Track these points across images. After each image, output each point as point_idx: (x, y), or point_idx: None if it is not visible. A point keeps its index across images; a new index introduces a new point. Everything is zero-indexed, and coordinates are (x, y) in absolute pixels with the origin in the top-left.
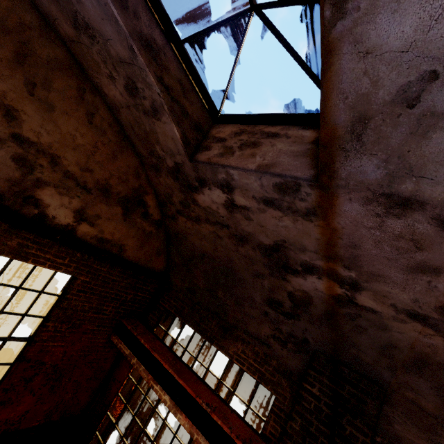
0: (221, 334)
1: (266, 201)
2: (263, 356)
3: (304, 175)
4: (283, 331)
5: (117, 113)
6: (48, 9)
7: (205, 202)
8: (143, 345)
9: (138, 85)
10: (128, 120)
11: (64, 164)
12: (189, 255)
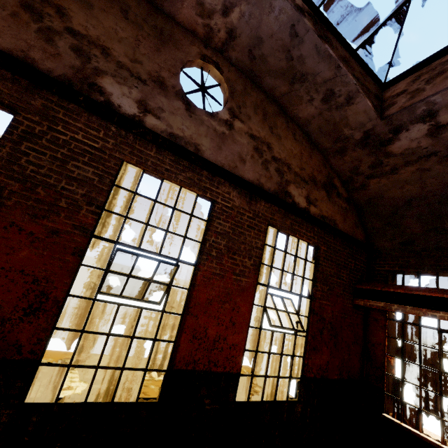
0: None
1: None
2: None
3: None
4: None
5: (307, 126)
6: (273, 85)
7: (401, 147)
8: (395, 294)
9: (335, 90)
10: (317, 125)
11: (292, 168)
12: (390, 211)
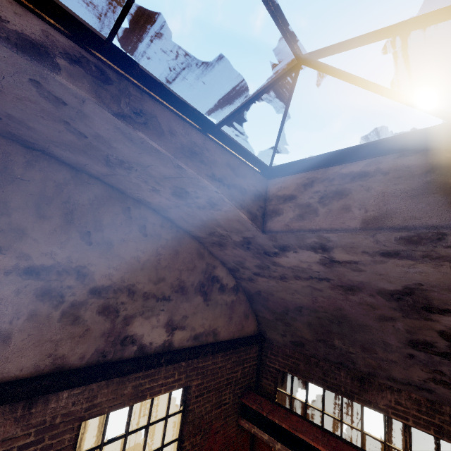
0: (358, 386)
1: (384, 254)
2: (428, 403)
3: (445, 221)
4: (445, 373)
5: (165, 213)
6: (76, 160)
7: (289, 263)
8: (280, 425)
9: (188, 190)
10: (179, 215)
11: (139, 288)
12: (281, 310)
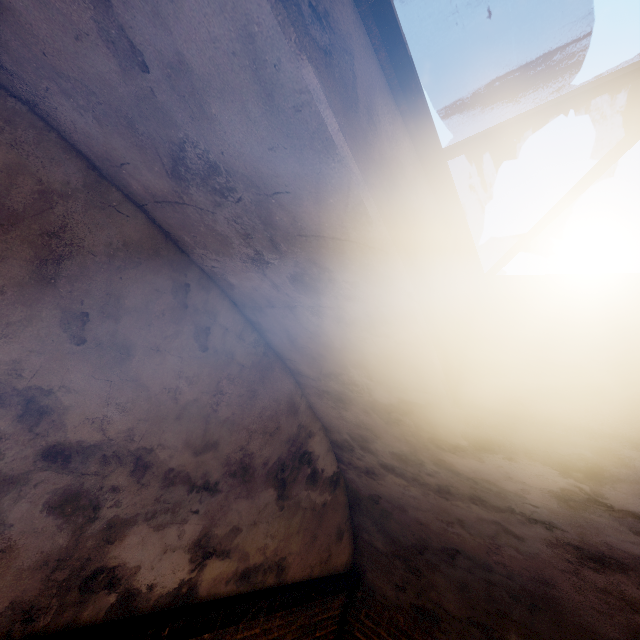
0: None
1: None
2: None
3: None
4: None
5: (254, 313)
6: (104, 146)
7: (478, 472)
8: None
9: (339, 276)
10: (283, 325)
11: (161, 459)
12: (411, 542)
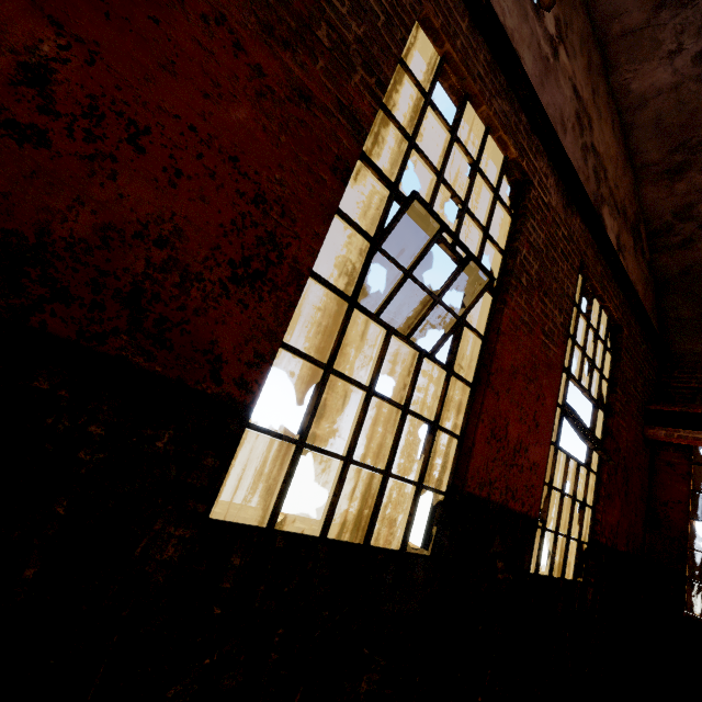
0: None
1: None
2: None
3: None
4: None
5: (634, 113)
6: (617, 7)
7: None
8: None
9: None
10: (657, 112)
11: (608, 178)
12: None
